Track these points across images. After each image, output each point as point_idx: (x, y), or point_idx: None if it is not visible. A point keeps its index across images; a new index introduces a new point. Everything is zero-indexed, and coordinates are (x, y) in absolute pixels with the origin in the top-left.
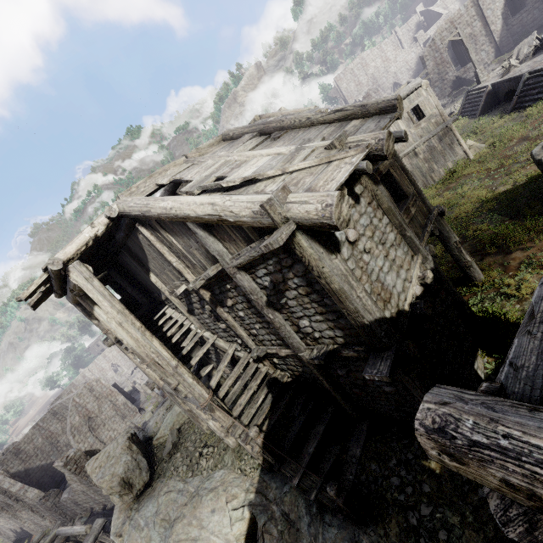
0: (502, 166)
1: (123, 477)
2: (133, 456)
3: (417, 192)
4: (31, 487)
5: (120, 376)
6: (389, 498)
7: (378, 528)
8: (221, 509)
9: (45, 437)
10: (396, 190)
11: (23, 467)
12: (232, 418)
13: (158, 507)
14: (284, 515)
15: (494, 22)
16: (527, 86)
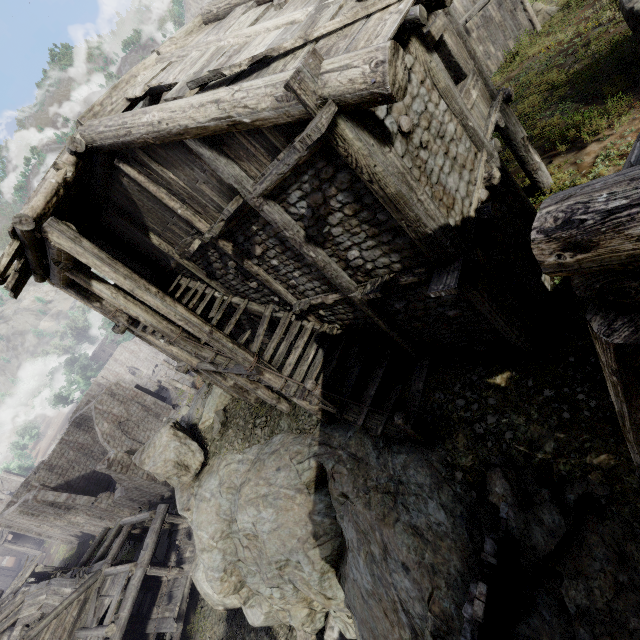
0: (579, 35)
1: (176, 461)
2: (182, 442)
3: (477, 69)
4: (79, 495)
5: (141, 378)
6: (455, 418)
7: (446, 444)
8: (287, 466)
9: (76, 449)
10: (452, 67)
11: (62, 480)
12: (285, 376)
13: (220, 480)
14: (352, 456)
15: None
16: None
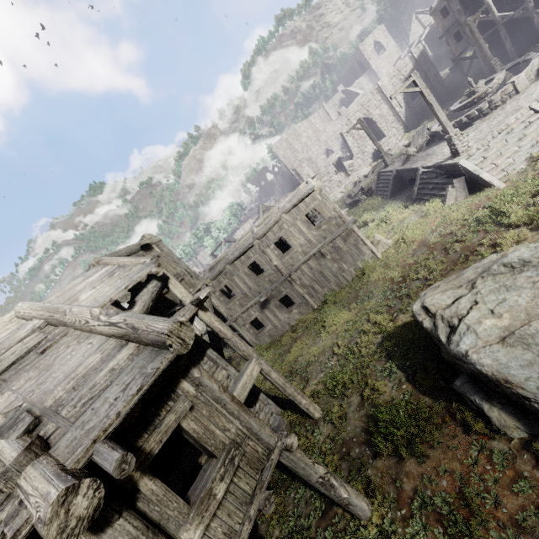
0: (404, 279)
1: None
2: None
3: (244, 426)
4: None
5: None
6: None
7: None
8: None
9: None
10: (201, 445)
11: None
12: None
13: None
14: None
15: (398, 105)
16: (423, 180)
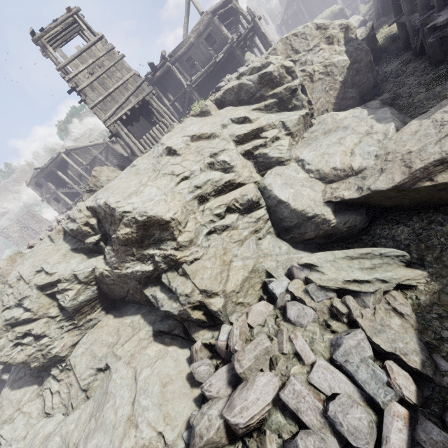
0: None
1: None
2: None
3: None
4: None
5: None
6: None
7: None
8: None
9: None
10: None
11: None
12: None
13: None
14: None
15: None
16: None
